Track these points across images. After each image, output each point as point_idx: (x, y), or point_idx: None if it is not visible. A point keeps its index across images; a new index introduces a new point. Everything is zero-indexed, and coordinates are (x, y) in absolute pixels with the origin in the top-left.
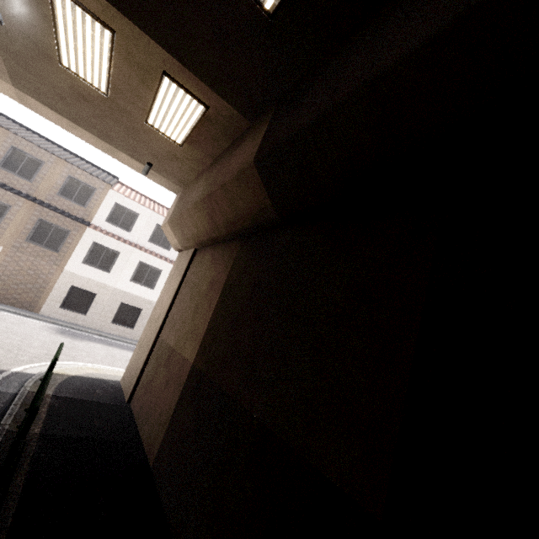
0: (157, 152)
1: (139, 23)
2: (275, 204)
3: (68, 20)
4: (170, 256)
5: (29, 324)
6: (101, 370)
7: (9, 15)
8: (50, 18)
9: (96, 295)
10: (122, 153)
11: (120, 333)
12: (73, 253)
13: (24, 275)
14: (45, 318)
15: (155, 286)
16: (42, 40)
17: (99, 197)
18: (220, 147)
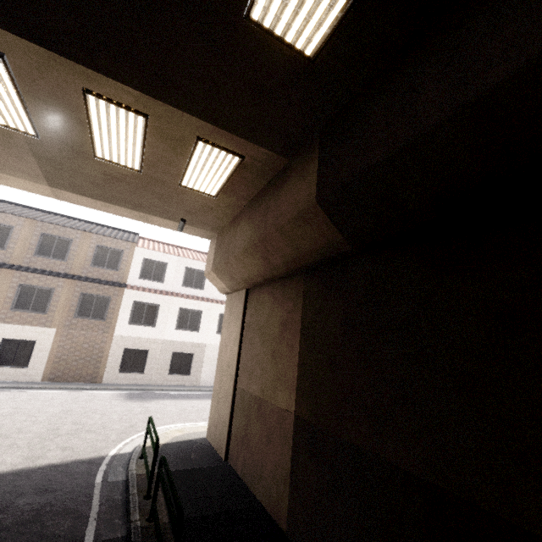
0: (190, 208)
1: (172, 102)
2: (348, 237)
3: (102, 118)
4: (205, 295)
5: (99, 397)
6: (183, 429)
7: (45, 128)
8: (84, 120)
9: (148, 351)
10: (155, 217)
11: (178, 383)
12: (118, 316)
13: (80, 350)
14: (109, 387)
15: (199, 328)
16: (76, 141)
17: (128, 257)
18: (256, 189)
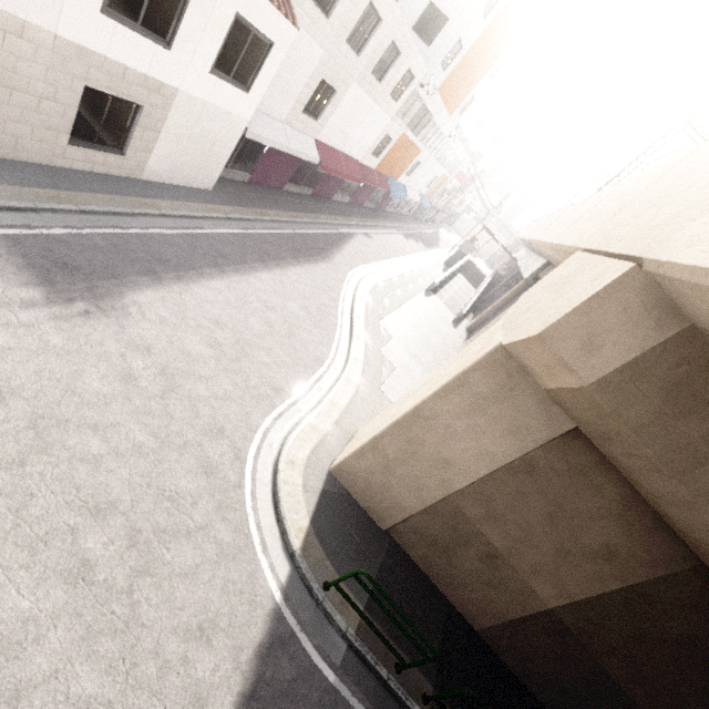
0: None
1: None
2: None
3: None
4: None
5: None
6: (290, 454)
7: None
8: None
9: None
10: None
11: (94, 167)
12: None
13: None
14: None
15: (174, 38)
16: None
17: None
18: None
